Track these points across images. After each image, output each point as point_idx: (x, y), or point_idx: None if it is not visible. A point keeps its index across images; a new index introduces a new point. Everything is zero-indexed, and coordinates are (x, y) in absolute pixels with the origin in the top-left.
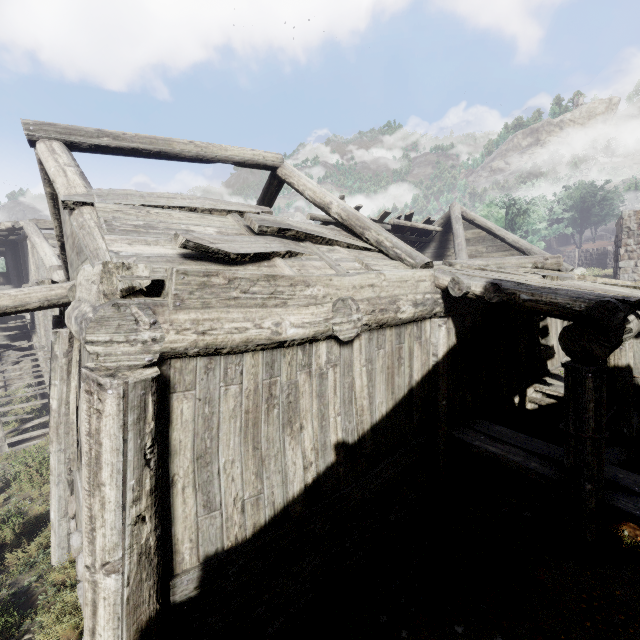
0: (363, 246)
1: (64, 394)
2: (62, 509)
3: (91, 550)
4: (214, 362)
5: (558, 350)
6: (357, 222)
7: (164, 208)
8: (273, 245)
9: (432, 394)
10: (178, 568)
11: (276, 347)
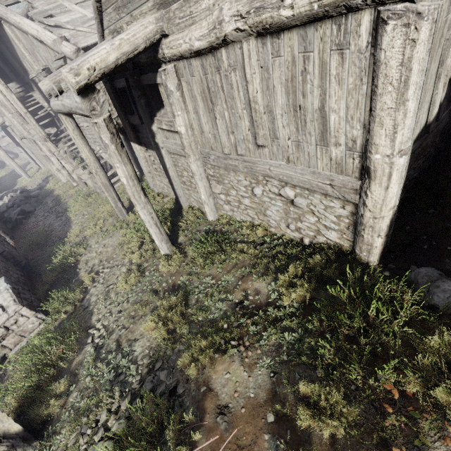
0: None
1: (187, 121)
2: (207, 193)
3: (392, 146)
4: None
5: None
6: None
7: None
8: None
9: None
10: None
11: None
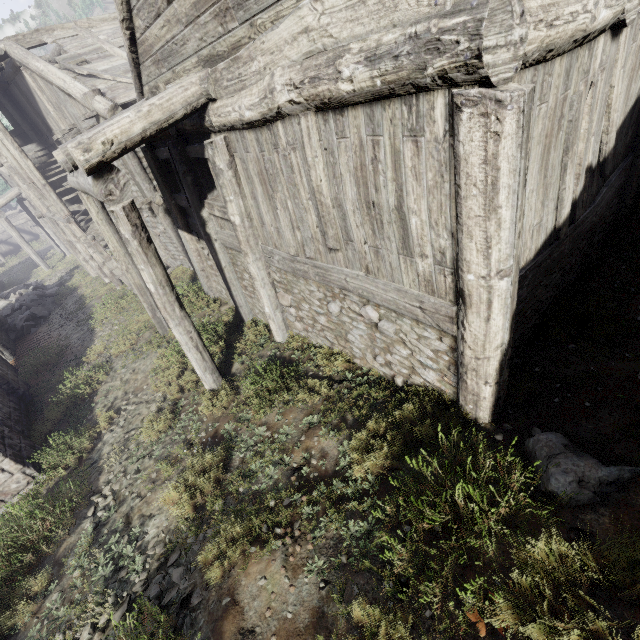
0: None
1: (242, 208)
2: (273, 304)
3: (487, 264)
4: (536, 74)
5: None
6: None
7: None
8: None
9: None
10: None
11: (577, 46)
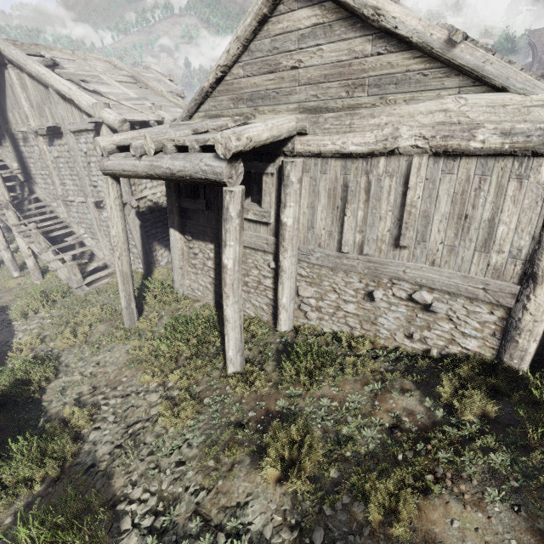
0: None
1: (297, 213)
2: (291, 296)
3: None
4: None
5: None
6: None
7: None
8: None
9: None
10: None
11: None
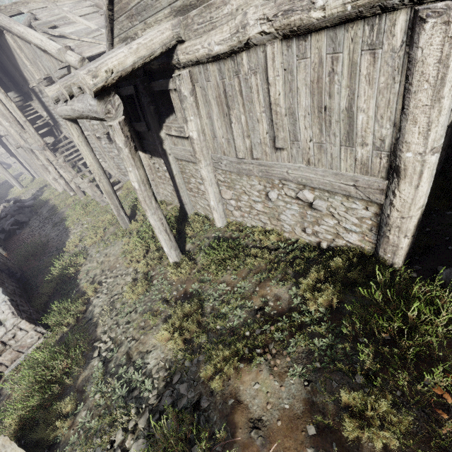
0: None
1: (199, 126)
2: (217, 199)
3: (425, 143)
4: None
5: None
6: None
7: None
8: None
9: None
10: None
11: None
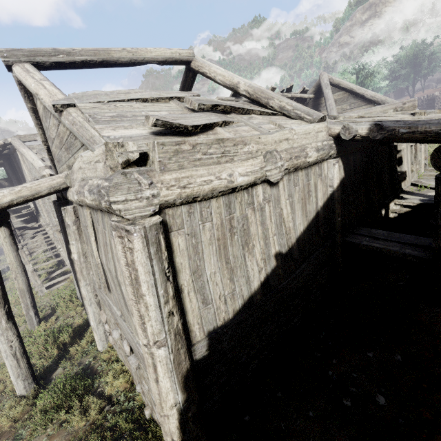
0: (271, 112)
1: (80, 249)
2: (97, 319)
3: (145, 335)
4: (193, 208)
5: (408, 174)
6: (262, 94)
7: (125, 102)
8: (212, 118)
9: (331, 214)
10: (194, 340)
11: (230, 192)
